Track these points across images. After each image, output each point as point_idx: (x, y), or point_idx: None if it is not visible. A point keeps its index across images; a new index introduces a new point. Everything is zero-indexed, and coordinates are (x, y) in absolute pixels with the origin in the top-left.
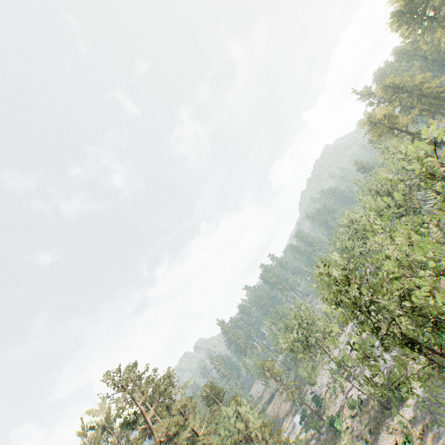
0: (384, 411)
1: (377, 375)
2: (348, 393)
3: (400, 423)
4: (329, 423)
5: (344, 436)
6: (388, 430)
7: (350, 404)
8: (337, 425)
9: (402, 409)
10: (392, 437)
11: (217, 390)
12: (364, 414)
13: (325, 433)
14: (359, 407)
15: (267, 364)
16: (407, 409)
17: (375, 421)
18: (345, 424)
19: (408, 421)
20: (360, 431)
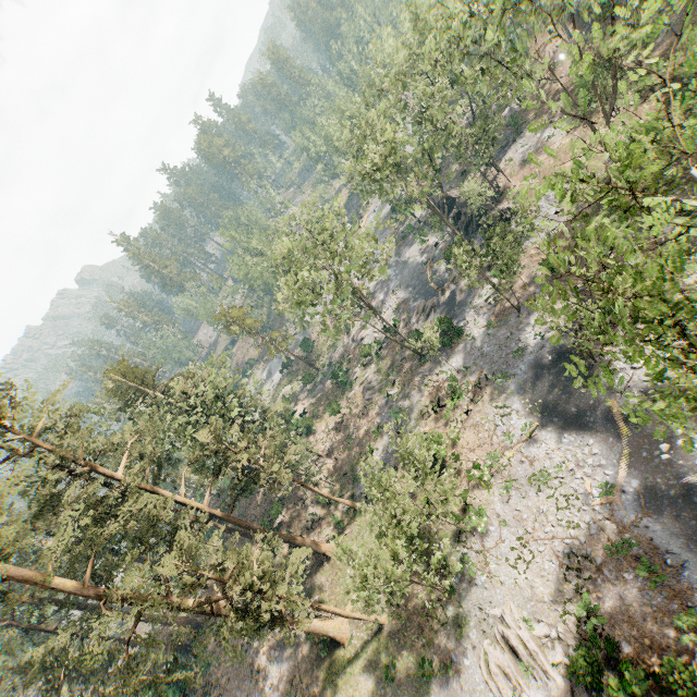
0: (420, 360)
1: (408, 312)
2: (357, 336)
3: (451, 379)
4: (331, 375)
5: (351, 389)
6: (422, 383)
7: (366, 353)
8: (343, 378)
9: (447, 357)
10: (428, 391)
11: (140, 373)
12: (384, 362)
13: (321, 385)
14: (377, 355)
15: (233, 314)
16: (454, 357)
17: (401, 370)
18: (353, 375)
19: (457, 373)
20: (377, 383)
